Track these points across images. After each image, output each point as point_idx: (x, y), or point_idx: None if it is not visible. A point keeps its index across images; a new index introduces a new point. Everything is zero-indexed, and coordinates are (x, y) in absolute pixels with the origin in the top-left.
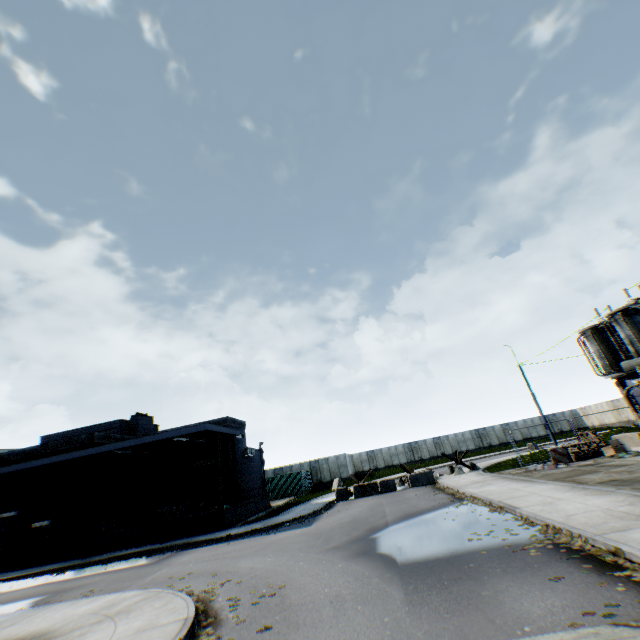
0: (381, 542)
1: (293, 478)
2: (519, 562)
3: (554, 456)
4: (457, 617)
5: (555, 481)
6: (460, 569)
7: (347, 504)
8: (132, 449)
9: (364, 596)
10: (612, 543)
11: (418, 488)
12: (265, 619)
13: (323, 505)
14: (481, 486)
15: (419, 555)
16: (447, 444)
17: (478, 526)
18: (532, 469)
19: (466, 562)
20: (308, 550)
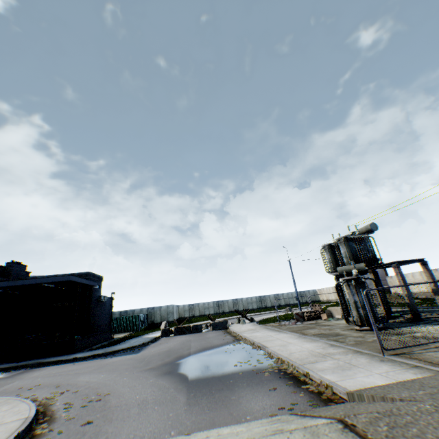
0: (182, 366)
1: (133, 319)
2: (257, 379)
3: (297, 317)
4: (213, 412)
5: (292, 332)
6: (224, 383)
7: (167, 339)
8: (3, 289)
9: (161, 400)
10: (306, 370)
11: (216, 331)
12: (89, 417)
13: (151, 339)
14: (252, 332)
15: (203, 374)
16: (241, 304)
17: (243, 357)
18: (283, 324)
19: (229, 379)
20: (132, 370)
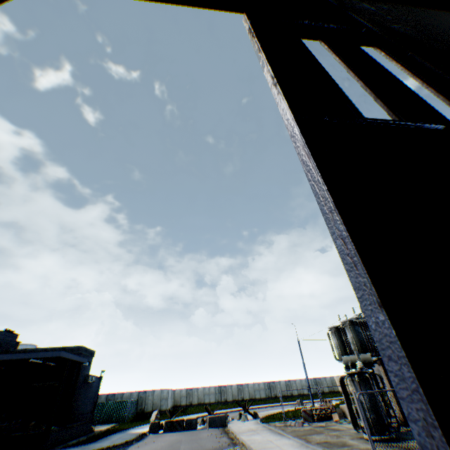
0: None
1: (121, 405)
2: None
3: (304, 415)
4: None
5: (296, 437)
6: None
7: (155, 437)
8: None
9: None
10: None
11: (212, 428)
12: None
13: (136, 435)
14: (252, 434)
15: None
16: (247, 390)
17: None
18: (289, 423)
19: None
20: None
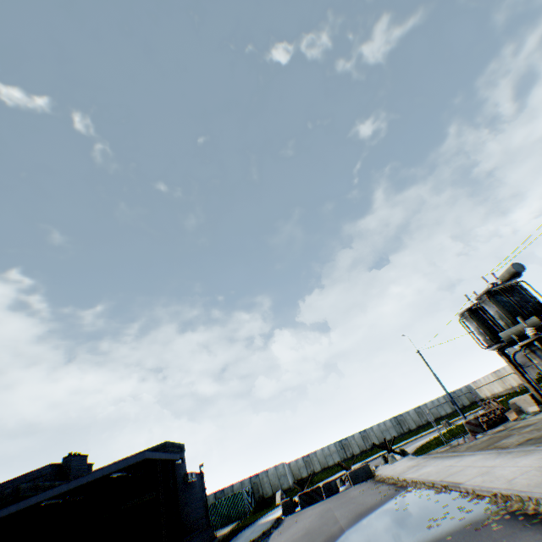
0: None
1: (236, 498)
2: (487, 540)
3: (470, 427)
4: None
5: (480, 450)
6: None
7: (295, 516)
8: (63, 496)
9: None
10: None
11: (359, 484)
12: None
13: (271, 522)
14: (418, 469)
15: None
16: (373, 435)
17: (431, 510)
18: (455, 444)
19: None
20: None
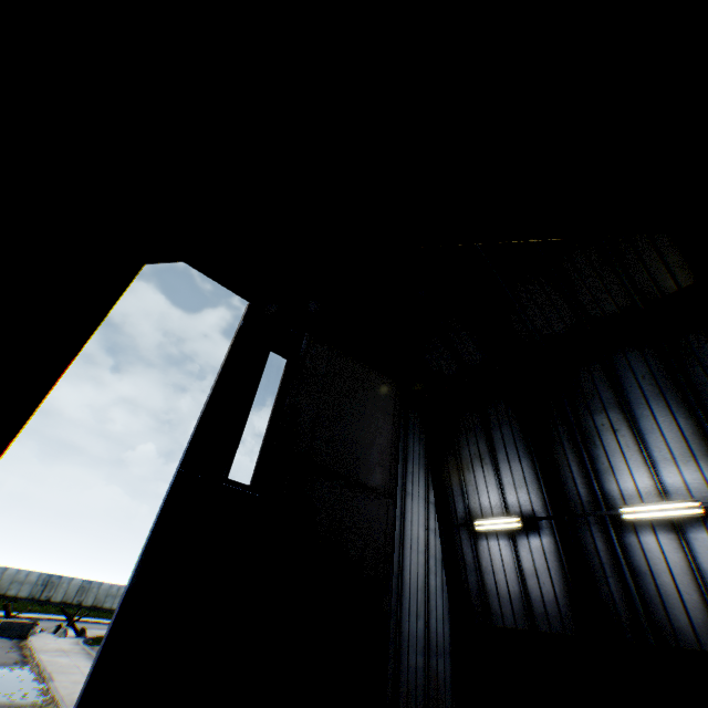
0: None
1: None
2: None
3: None
4: None
5: None
6: None
7: None
8: None
9: None
10: None
11: (2, 638)
12: None
13: None
14: (59, 655)
15: None
16: (95, 592)
17: (9, 687)
18: None
19: None
20: None
